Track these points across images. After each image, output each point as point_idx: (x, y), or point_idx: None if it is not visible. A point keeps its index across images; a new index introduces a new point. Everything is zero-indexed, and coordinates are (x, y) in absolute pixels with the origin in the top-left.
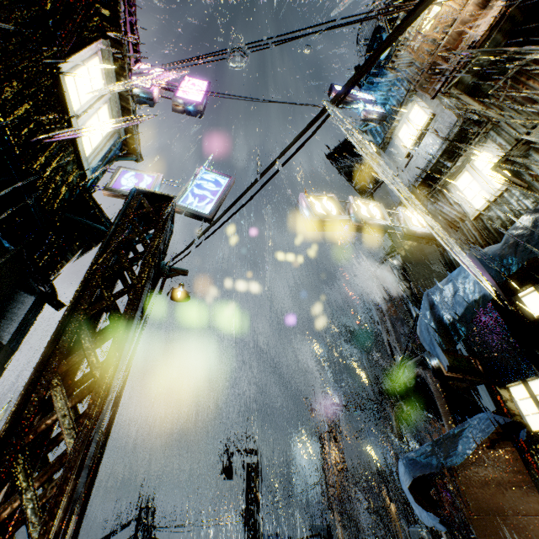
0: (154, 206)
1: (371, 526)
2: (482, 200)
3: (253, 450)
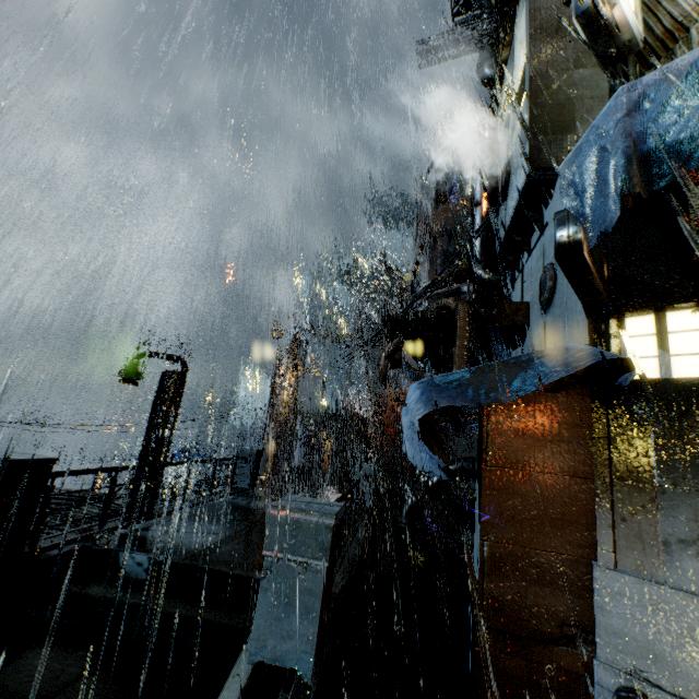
0: None
1: (305, 458)
2: None
3: (175, 356)
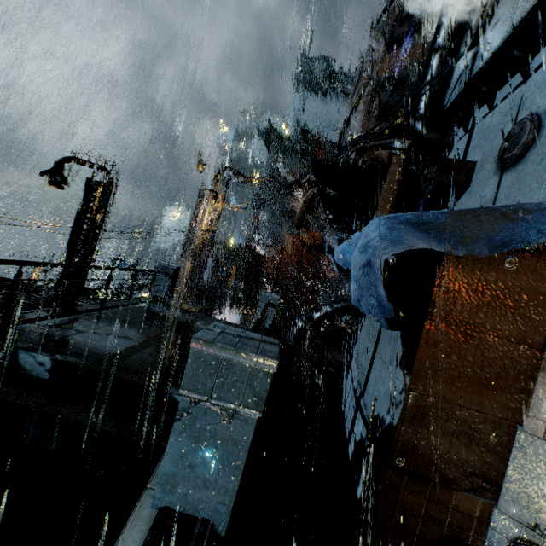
0: None
1: (214, 279)
2: None
3: (101, 167)
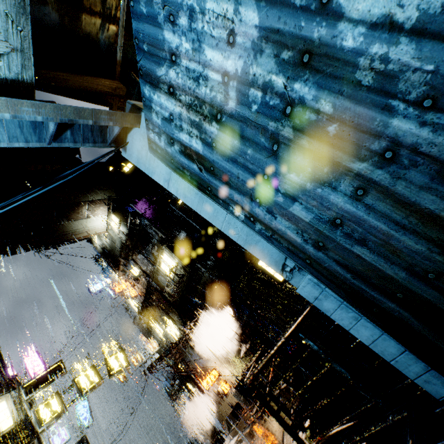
0: (82, 443)
1: None
2: (165, 338)
3: None
